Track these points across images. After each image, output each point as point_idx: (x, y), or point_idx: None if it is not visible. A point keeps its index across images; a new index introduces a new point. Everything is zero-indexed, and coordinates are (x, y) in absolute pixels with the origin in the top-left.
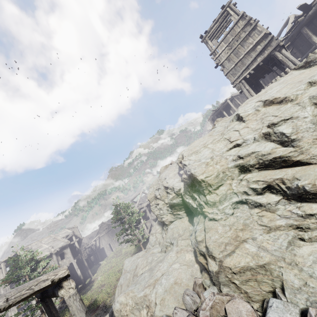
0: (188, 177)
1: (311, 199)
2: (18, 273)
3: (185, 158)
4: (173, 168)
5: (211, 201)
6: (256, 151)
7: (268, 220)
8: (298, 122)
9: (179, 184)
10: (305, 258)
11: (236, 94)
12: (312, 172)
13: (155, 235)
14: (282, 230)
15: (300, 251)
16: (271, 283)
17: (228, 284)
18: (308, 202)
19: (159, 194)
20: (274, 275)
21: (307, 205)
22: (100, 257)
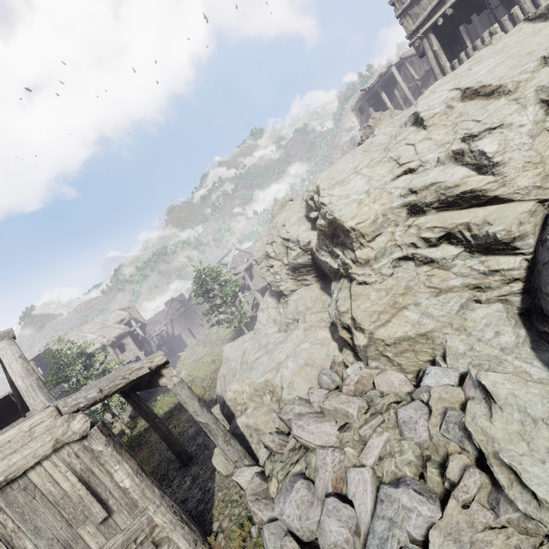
0: (328, 224)
1: (501, 251)
2: (65, 372)
3: (323, 193)
4: (296, 208)
5: (363, 258)
6: (439, 182)
7: (439, 280)
8: (510, 133)
9: (307, 233)
10: (477, 322)
11: (409, 54)
12: (511, 213)
13: (267, 311)
14: (455, 292)
15: (473, 315)
16: (431, 352)
17: (378, 357)
18: (496, 255)
19: (273, 251)
20: (436, 343)
21: (494, 259)
22: (178, 348)
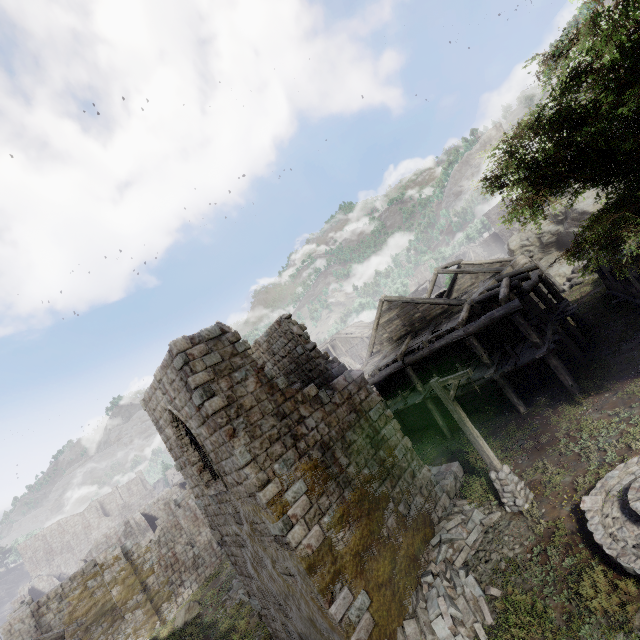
0: (578, 215)
1: None
2: None
3: (575, 206)
4: (541, 221)
5: None
6: None
7: None
8: None
9: (555, 227)
10: None
11: None
12: None
13: None
14: None
15: None
16: None
17: None
18: None
19: (528, 242)
20: None
21: None
22: None
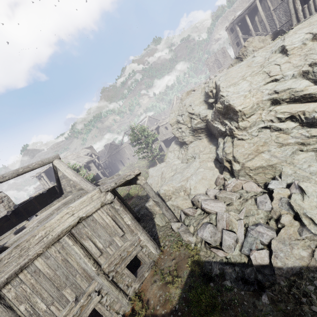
0: (223, 107)
1: None
2: None
3: (223, 90)
4: (198, 96)
5: (243, 126)
6: (292, 88)
7: (282, 139)
8: None
9: (205, 111)
10: (300, 160)
11: None
12: None
13: (173, 152)
14: (290, 145)
15: (298, 157)
16: (273, 174)
17: (245, 176)
18: (316, 128)
19: (182, 120)
20: (277, 169)
21: (314, 130)
22: (115, 170)
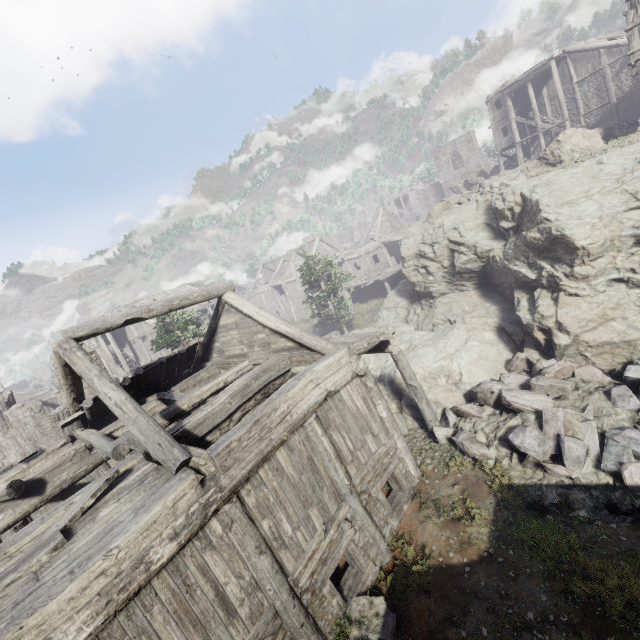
0: (546, 238)
1: None
2: (173, 337)
3: (549, 210)
4: (470, 213)
5: (582, 274)
6: None
7: None
8: None
9: (488, 241)
10: None
11: (575, 48)
12: None
13: (395, 310)
14: None
15: None
16: (628, 356)
17: (575, 356)
18: None
19: (432, 252)
20: (637, 349)
21: None
22: None
